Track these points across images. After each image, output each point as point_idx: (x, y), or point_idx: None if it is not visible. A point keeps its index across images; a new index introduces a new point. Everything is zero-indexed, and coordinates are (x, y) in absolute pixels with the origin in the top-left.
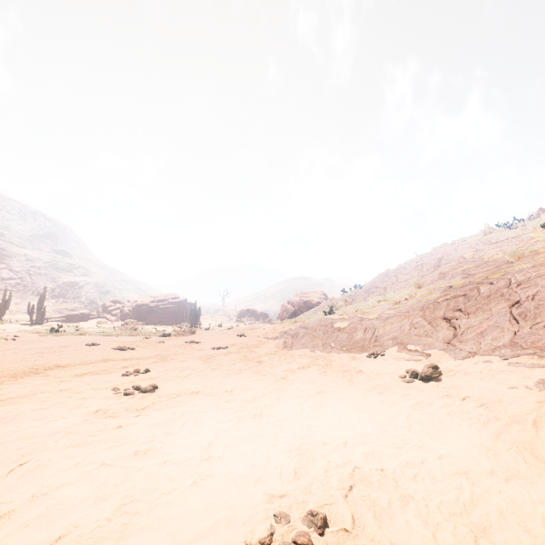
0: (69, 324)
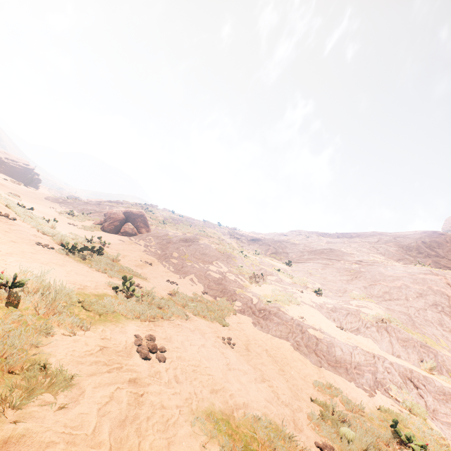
0: None
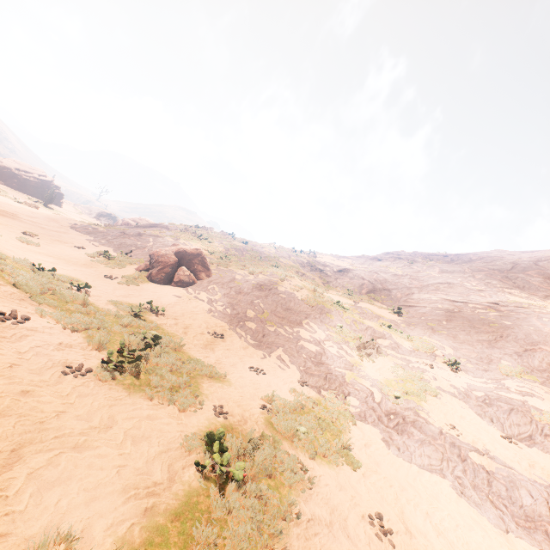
0: None
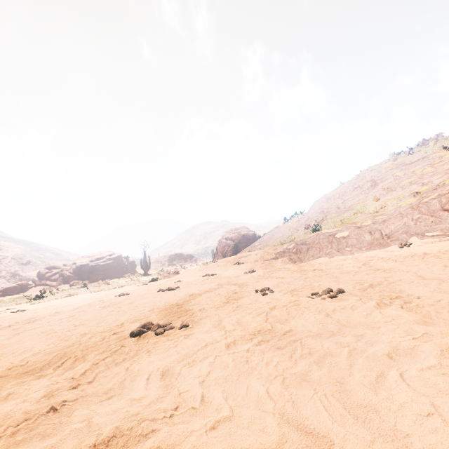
0: (12, 296)
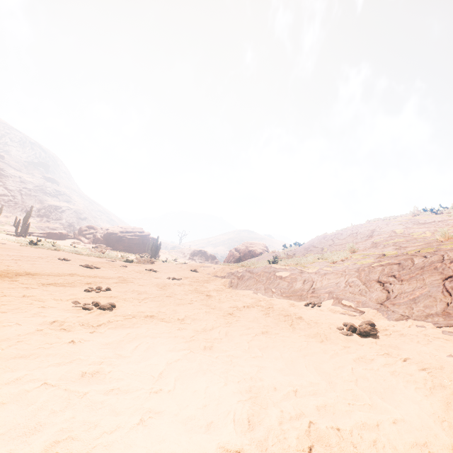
0: (48, 240)
